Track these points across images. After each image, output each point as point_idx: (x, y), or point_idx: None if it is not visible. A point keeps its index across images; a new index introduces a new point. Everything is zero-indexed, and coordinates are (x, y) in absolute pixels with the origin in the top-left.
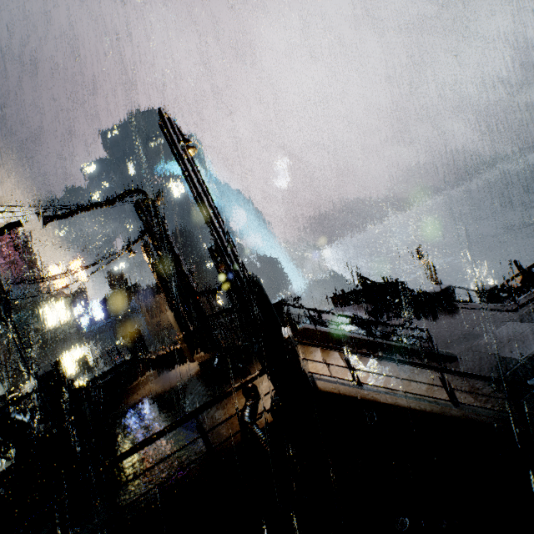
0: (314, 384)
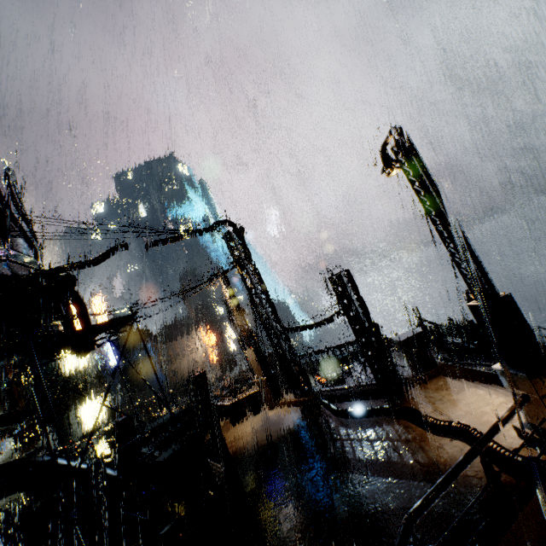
0: None
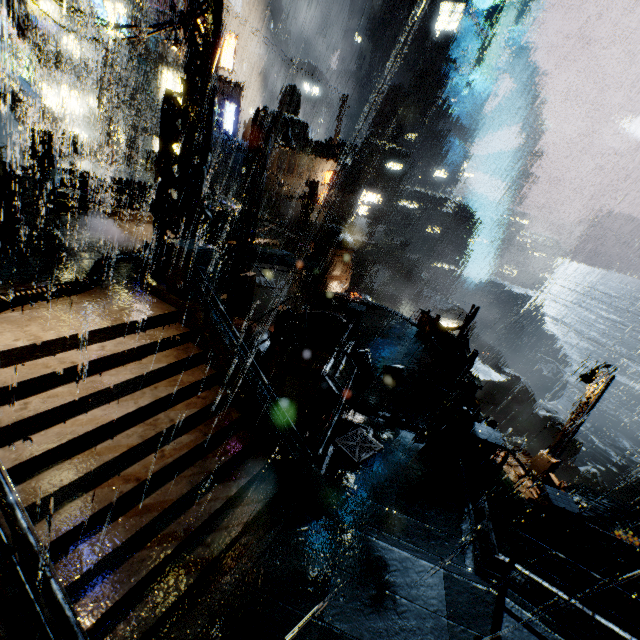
0: None
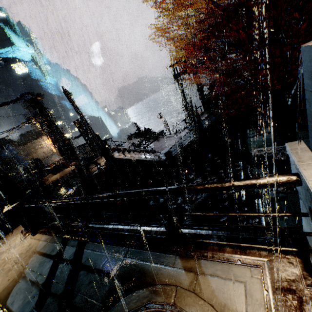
0: (114, 157)
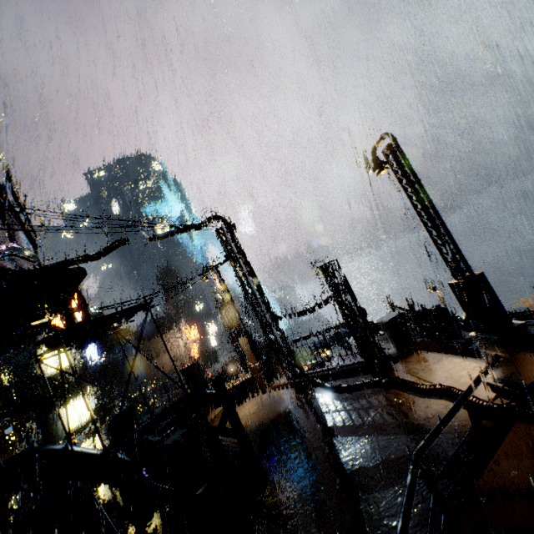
0: None
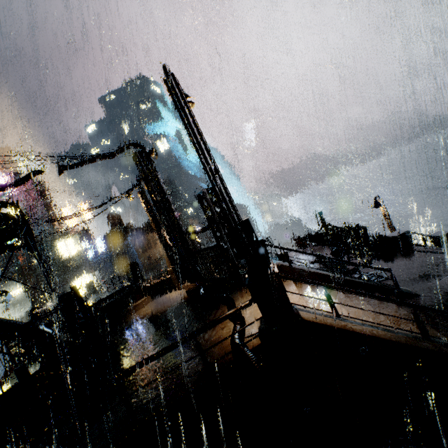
0: (297, 314)
